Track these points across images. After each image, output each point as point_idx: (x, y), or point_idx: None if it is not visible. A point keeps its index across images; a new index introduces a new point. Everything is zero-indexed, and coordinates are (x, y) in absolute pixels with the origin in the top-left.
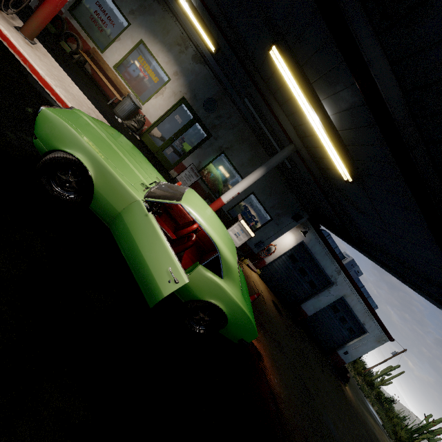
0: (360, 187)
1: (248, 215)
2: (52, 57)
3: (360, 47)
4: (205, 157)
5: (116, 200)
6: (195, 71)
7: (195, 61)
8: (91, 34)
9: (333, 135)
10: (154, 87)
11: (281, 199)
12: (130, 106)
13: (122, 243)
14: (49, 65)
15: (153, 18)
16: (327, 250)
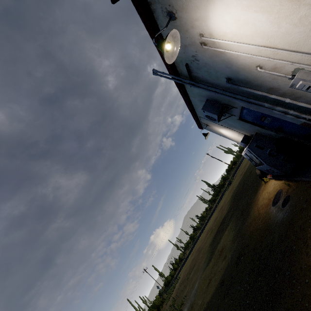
0: None
1: None
2: None
3: None
4: None
5: None
6: None
7: None
8: None
9: None
10: None
11: None
12: None
13: None
14: None
15: None
16: None
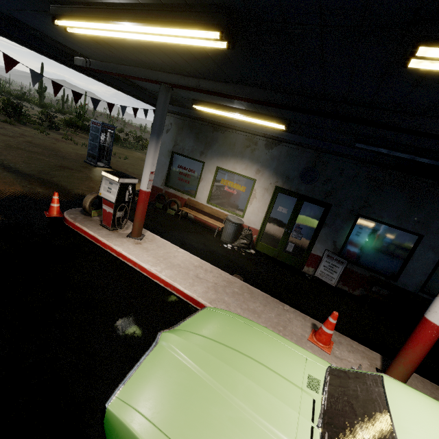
0: None
1: None
2: (158, 237)
3: None
4: (337, 233)
5: None
6: (274, 156)
7: (270, 148)
8: (183, 189)
9: None
10: (244, 196)
11: None
12: (232, 228)
13: None
14: (155, 249)
15: (218, 145)
16: None
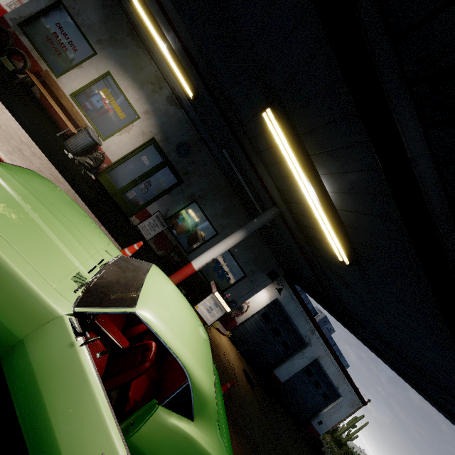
0: (354, 268)
1: (220, 271)
2: None
3: (403, 139)
4: (174, 205)
5: (16, 320)
6: (168, 113)
7: (170, 103)
8: (45, 55)
9: (331, 213)
10: (119, 123)
11: (256, 254)
12: (87, 141)
13: (19, 396)
14: None
15: (125, 53)
16: (301, 308)
